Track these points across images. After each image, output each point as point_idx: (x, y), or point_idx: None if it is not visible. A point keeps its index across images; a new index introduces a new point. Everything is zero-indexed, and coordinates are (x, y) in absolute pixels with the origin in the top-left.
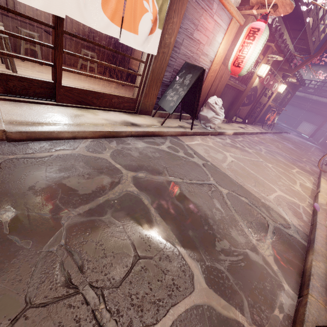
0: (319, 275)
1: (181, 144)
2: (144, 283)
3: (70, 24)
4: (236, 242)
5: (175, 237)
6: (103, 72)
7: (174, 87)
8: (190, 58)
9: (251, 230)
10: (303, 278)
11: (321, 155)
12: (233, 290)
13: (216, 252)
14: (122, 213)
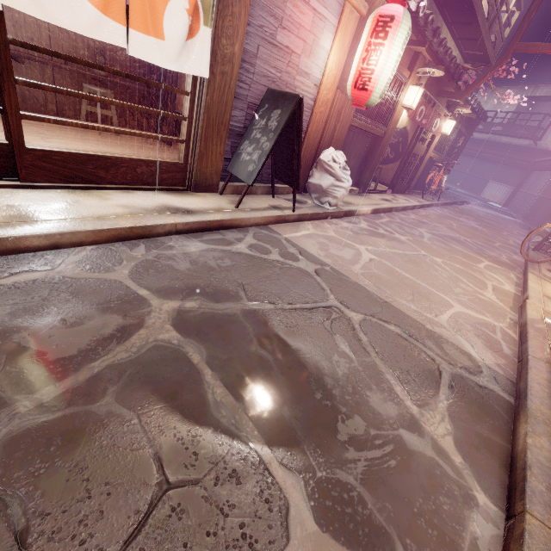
0: (542, 466)
1: (275, 239)
2: (175, 546)
3: (57, 40)
4: (380, 417)
5: (253, 425)
6: (133, 124)
7: (252, 136)
8: (277, 82)
9: (407, 387)
10: (512, 474)
11: (524, 233)
12: (373, 528)
13: (338, 446)
14: (141, 390)
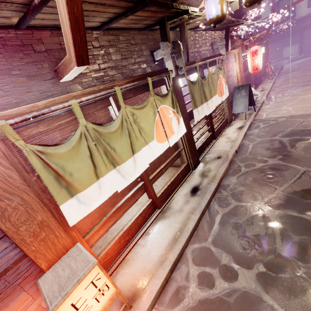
0: None
1: (263, 120)
2: None
3: None
4: None
5: None
6: None
7: (237, 100)
8: (232, 84)
9: None
10: None
11: None
12: None
13: None
14: (299, 142)
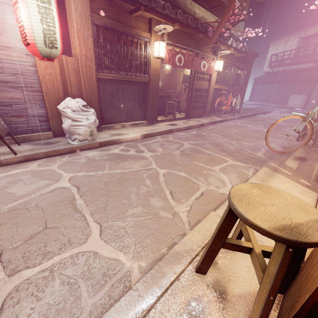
0: None
1: None
2: None
3: None
4: None
5: None
6: None
7: None
8: None
9: None
10: None
11: None
12: None
13: None
14: None
